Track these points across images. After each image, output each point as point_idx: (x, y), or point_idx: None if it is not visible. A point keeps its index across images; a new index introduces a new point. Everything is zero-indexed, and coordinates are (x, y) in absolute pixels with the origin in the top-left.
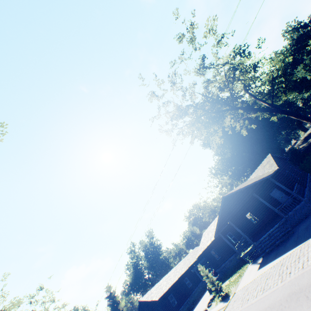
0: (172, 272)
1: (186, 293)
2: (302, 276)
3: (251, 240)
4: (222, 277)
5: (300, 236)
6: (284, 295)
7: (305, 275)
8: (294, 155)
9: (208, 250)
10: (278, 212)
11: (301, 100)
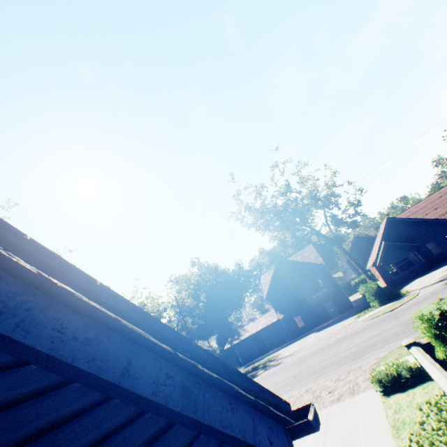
0: None
1: None
2: None
3: None
4: None
5: None
6: None
7: None
8: None
9: None
10: None
11: None
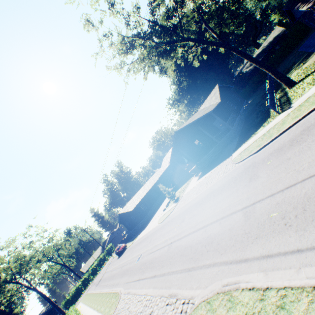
0: (141, 190)
1: (153, 201)
2: (216, 184)
3: (197, 160)
4: (177, 187)
5: (224, 156)
6: (204, 196)
7: (217, 183)
8: (241, 80)
9: (167, 171)
10: (215, 140)
11: (260, 10)
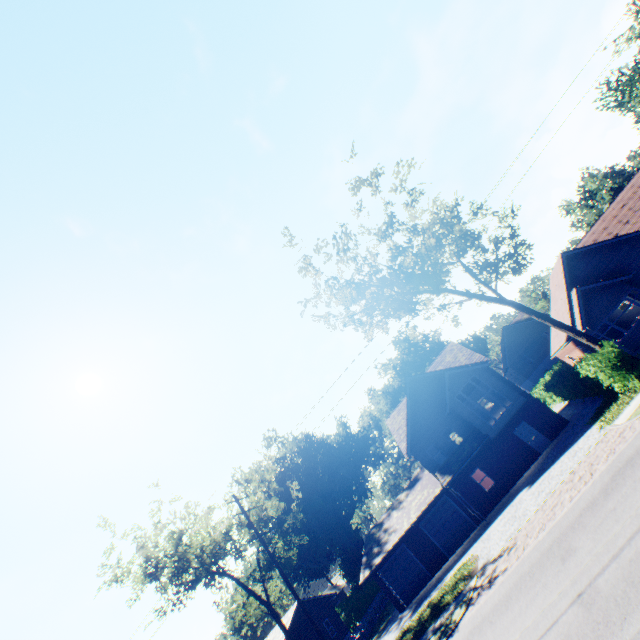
0: None
1: None
2: None
3: None
4: None
5: None
6: None
7: None
8: None
9: None
10: None
11: None
